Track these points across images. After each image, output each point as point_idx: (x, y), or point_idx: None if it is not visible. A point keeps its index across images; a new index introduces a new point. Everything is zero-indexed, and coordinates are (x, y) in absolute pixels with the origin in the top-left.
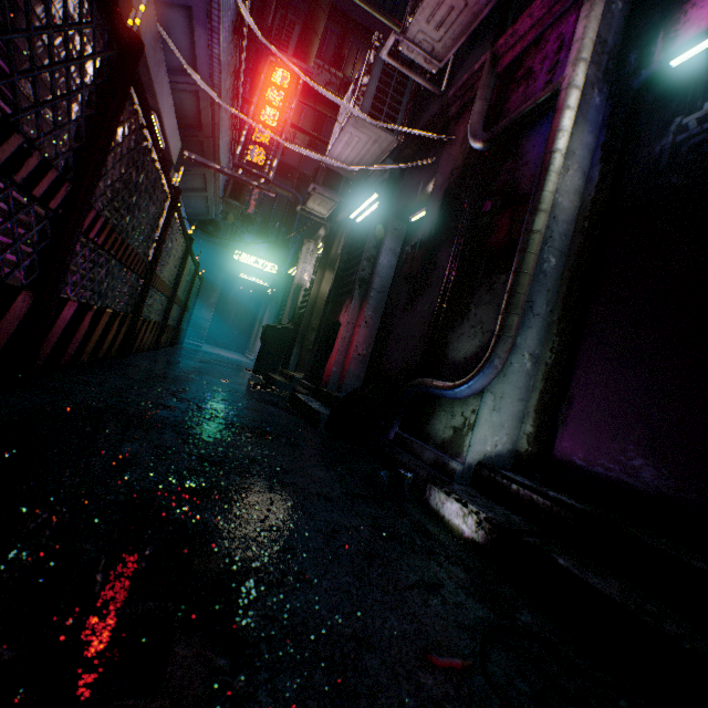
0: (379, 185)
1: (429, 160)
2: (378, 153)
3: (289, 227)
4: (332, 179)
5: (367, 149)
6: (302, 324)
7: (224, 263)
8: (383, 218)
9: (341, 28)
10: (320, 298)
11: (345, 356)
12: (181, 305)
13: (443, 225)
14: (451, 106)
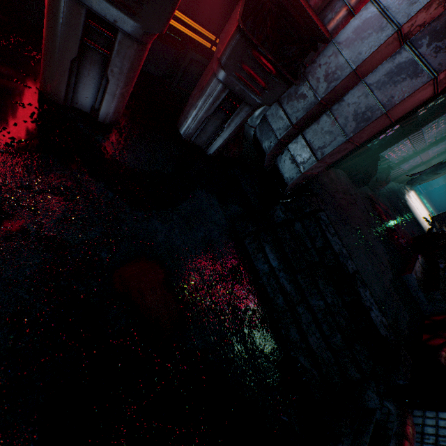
0: None
1: None
2: None
3: None
4: None
5: None
6: None
7: None
8: None
9: None
10: None
11: None
12: None
13: None
14: None
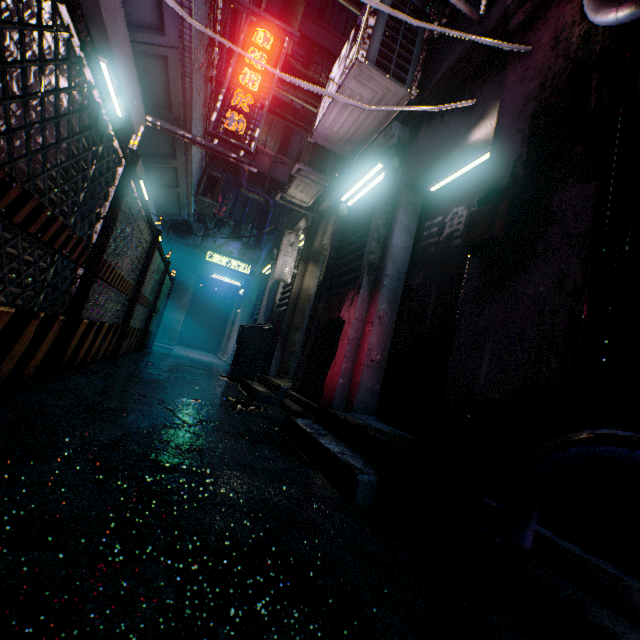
0: (383, 154)
1: (468, 102)
2: (382, 116)
3: (261, 229)
4: (318, 161)
5: (368, 112)
6: (284, 323)
7: (196, 265)
8: (392, 190)
9: (306, 51)
10: (303, 293)
11: (354, 363)
12: (149, 306)
13: (546, 157)
14: (512, 16)
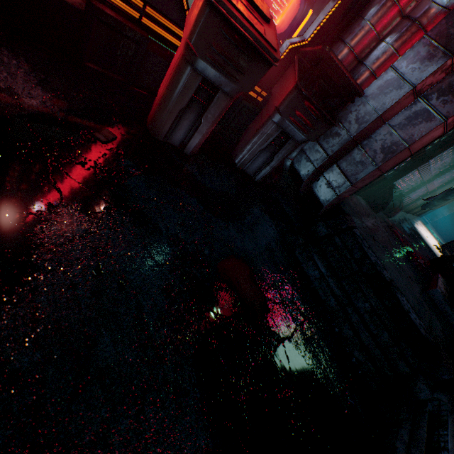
0: None
1: None
2: None
3: None
4: None
5: None
6: None
7: None
8: None
9: None
10: None
11: None
12: None
13: None
14: None
